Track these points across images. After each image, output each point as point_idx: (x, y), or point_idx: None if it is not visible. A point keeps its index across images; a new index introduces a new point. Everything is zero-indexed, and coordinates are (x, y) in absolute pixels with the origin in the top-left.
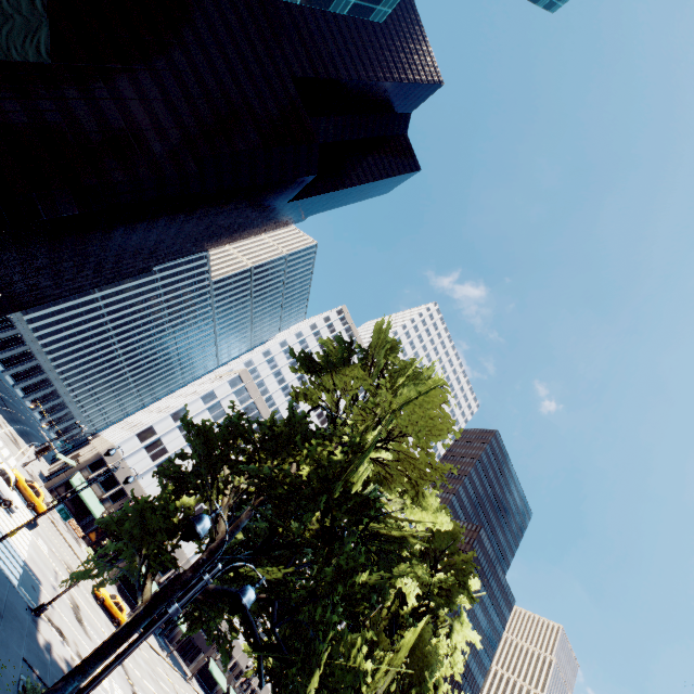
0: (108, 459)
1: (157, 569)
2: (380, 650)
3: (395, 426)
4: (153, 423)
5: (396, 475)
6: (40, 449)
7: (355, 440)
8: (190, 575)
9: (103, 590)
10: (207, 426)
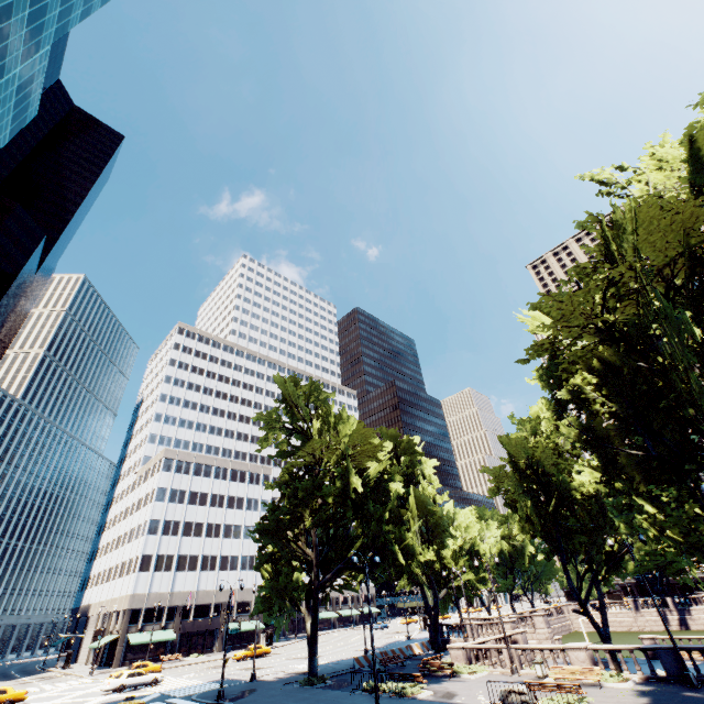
0: (138, 605)
1: (295, 598)
2: (404, 516)
3: (349, 446)
4: (142, 552)
5: (362, 459)
6: (64, 662)
7: (342, 471)
8: (317, 582)
9: (240, 653)
10: (260, 526)
